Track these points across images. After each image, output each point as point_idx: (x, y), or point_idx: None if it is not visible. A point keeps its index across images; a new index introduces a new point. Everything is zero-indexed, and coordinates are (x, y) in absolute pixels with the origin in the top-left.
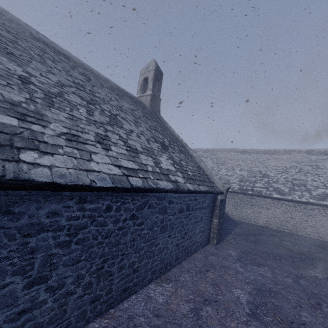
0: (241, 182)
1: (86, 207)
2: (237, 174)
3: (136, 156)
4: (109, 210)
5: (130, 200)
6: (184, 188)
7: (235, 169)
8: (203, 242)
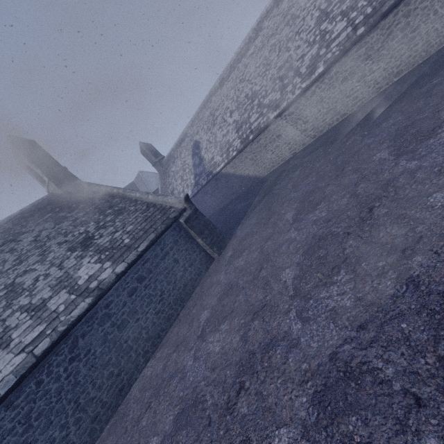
0: (238, 131)
1: (18, 403)
2: (230, 125)
3: (43, 311)
4: (42, 382)
5: (54, 357)
6: (109, 282)
7: (226, 120)
8: (201, 269)
